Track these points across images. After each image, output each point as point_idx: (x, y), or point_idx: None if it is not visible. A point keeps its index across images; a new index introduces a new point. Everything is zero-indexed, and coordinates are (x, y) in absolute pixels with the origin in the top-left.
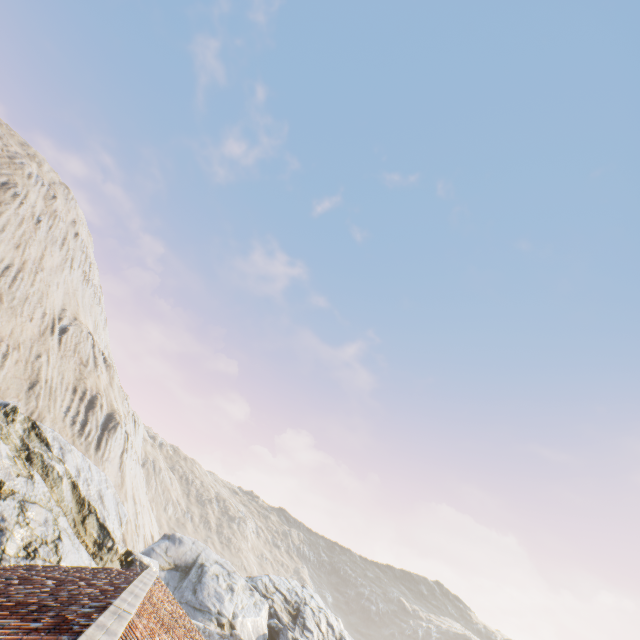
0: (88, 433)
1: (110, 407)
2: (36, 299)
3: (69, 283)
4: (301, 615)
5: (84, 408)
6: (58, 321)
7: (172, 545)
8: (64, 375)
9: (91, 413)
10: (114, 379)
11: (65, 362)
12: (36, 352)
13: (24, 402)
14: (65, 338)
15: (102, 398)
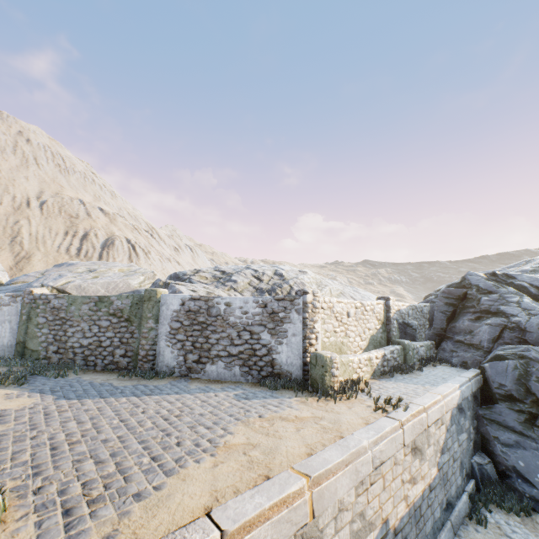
0: (86, 253)
1: (110, 235)
2: (1, 191)
3: (42, 175)
4: (230, 276)
5: (79, 241)
6: (37, 200)
7: (55, 269)
8: (52, 228)
9: (85, 241)
10: (116, 220)
11: (51, 220)
12: (14, 221)
13: (9, 250)
14: (46, 207)
15: (96, 231)
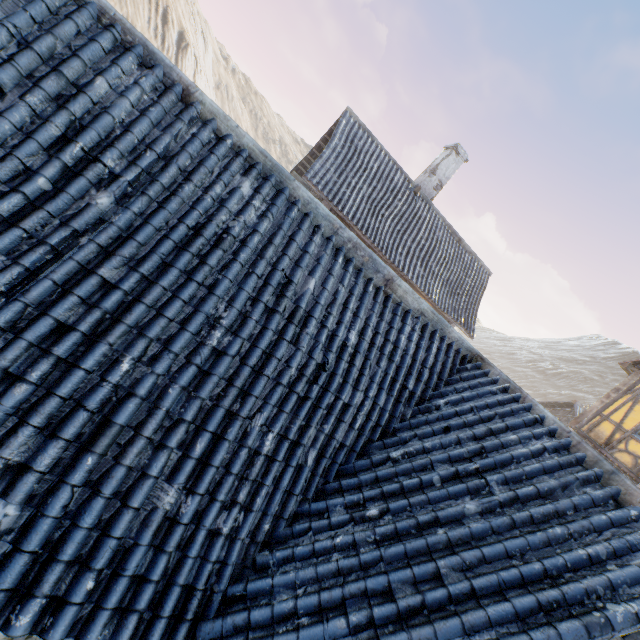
0: (168, 49)
1: (180, 25)
2: None
3: None
4: None
5: (160, 22)
6: None
7: None
8: None
9: (166, 29)
10: None
11: None
12: None
13: (119, 7)
14: None
15: (172, 13)
